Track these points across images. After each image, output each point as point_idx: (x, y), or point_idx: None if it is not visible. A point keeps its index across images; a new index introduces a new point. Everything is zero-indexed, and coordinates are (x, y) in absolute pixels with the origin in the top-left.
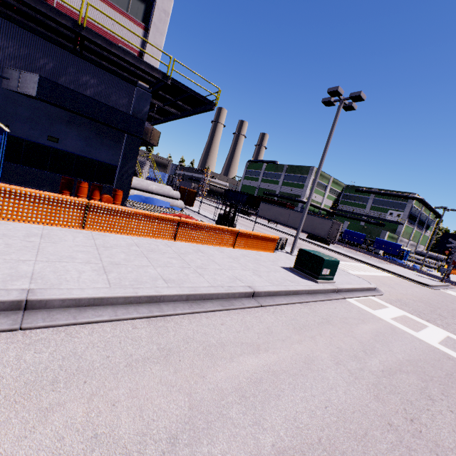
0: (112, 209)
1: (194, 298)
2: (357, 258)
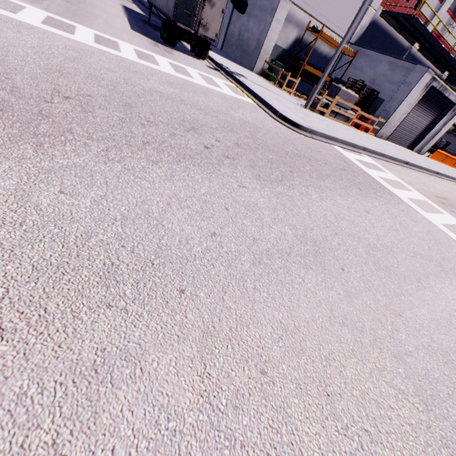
0: (450, 157)
1: None
2: None
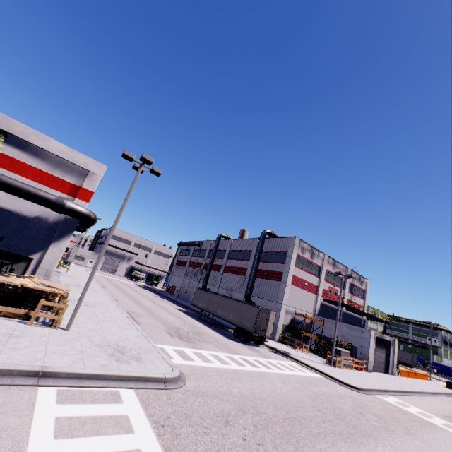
0: (409, 371)
1: (451, 394)
2: (440, 379)
